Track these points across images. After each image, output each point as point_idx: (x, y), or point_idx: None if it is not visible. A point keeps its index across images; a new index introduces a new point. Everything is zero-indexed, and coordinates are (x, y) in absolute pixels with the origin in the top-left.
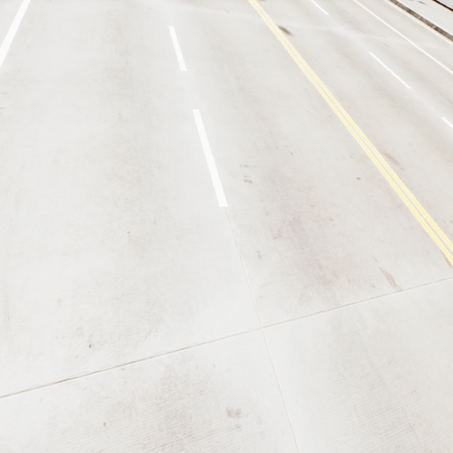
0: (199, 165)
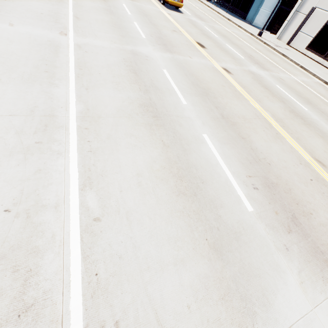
0: (224, 178)
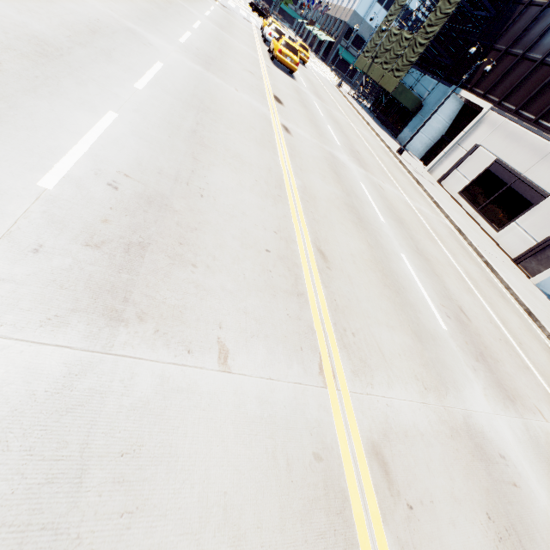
0: (57, 144)
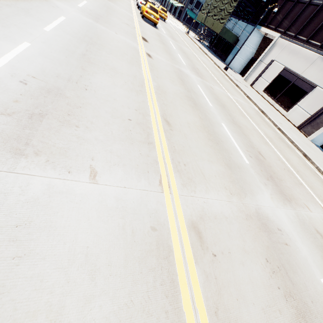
0: None
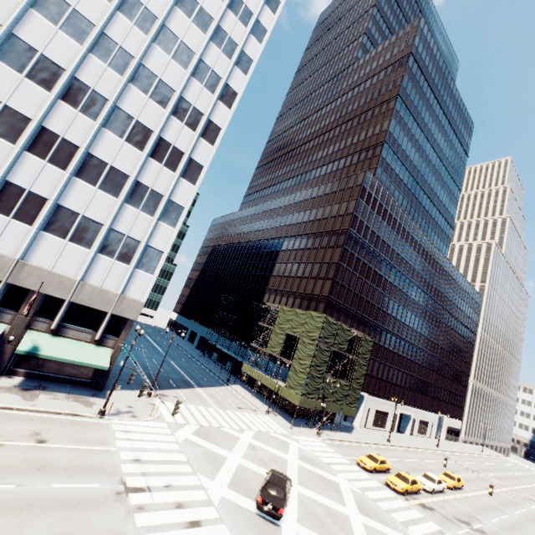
0: None
